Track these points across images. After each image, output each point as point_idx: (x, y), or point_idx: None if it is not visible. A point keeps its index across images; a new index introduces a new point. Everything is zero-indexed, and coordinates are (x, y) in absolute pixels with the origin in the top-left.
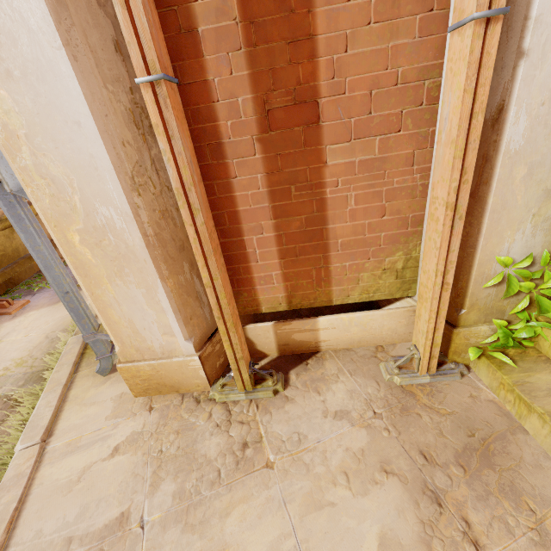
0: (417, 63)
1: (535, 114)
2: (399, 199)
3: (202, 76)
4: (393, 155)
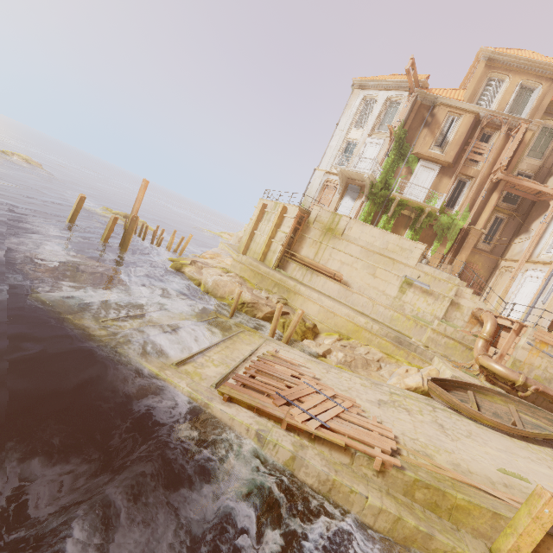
0: None
1: None
2: None
3: None
4: None
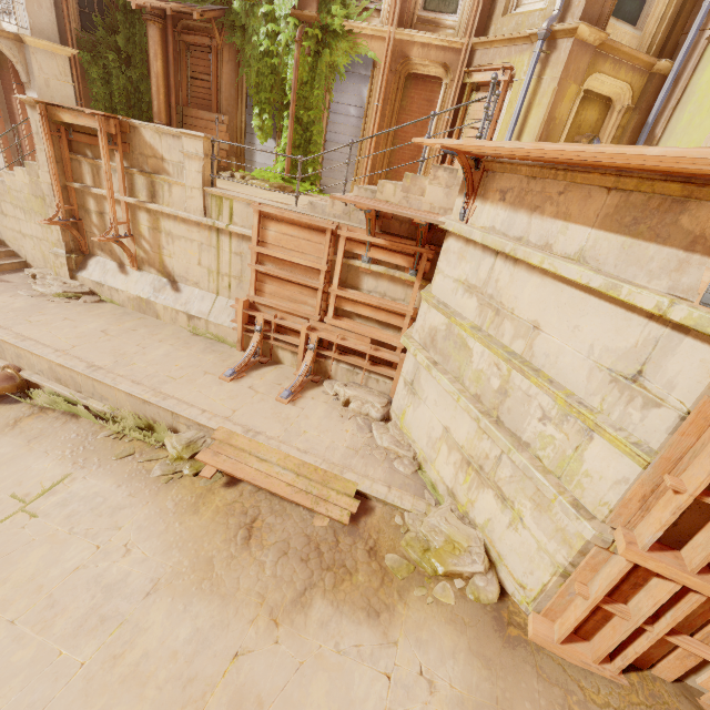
0: None
1: None
2: None
3: (16, 118)
4: None
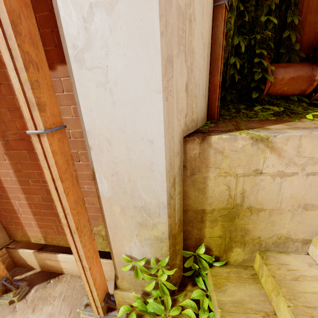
0: (79, 129)
1: (111, 179)
2: (91, 197)
3: None
4: (80, 173)
